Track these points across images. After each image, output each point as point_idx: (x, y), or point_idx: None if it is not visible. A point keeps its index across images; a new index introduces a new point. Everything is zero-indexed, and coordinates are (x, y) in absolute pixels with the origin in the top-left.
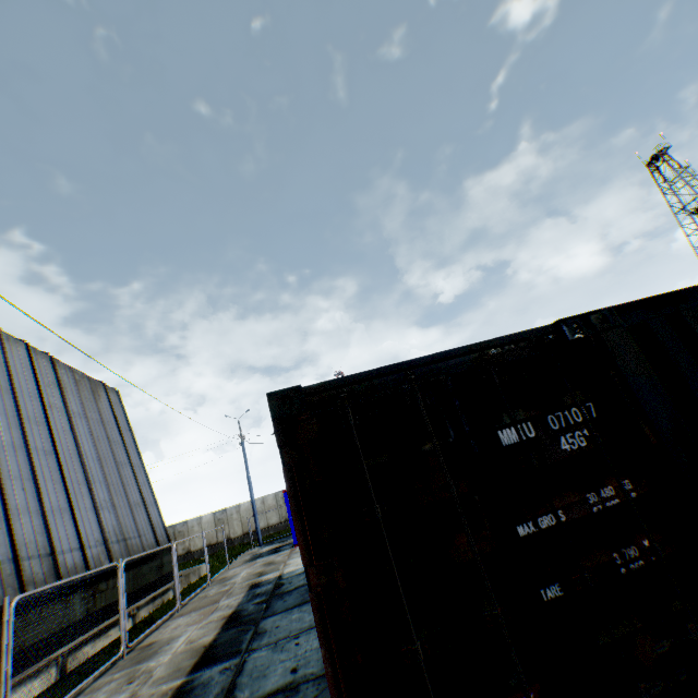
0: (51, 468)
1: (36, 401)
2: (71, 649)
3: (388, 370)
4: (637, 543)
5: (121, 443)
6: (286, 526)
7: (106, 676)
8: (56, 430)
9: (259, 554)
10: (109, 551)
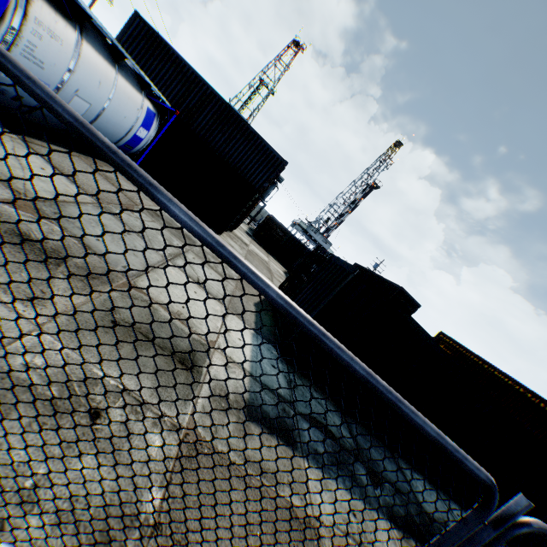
0: None
1: None
2: None
3: None
4: None
5: None
6: None
7: None
8: None
9: None
10: None
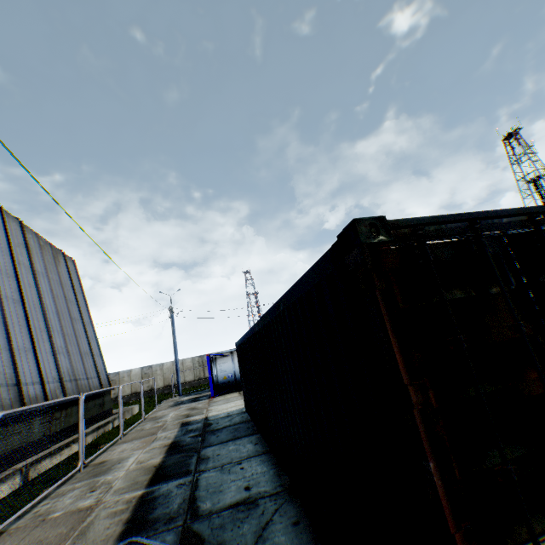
0: (19, 314)
1: (7, 257)
2: (33, 462)
3: (452, 218)
4: None
5: (75, 302)
6: (199, 383)
7: (68, 485)
8: (23, 283)
9: (180, 402)
10: (64, 387)
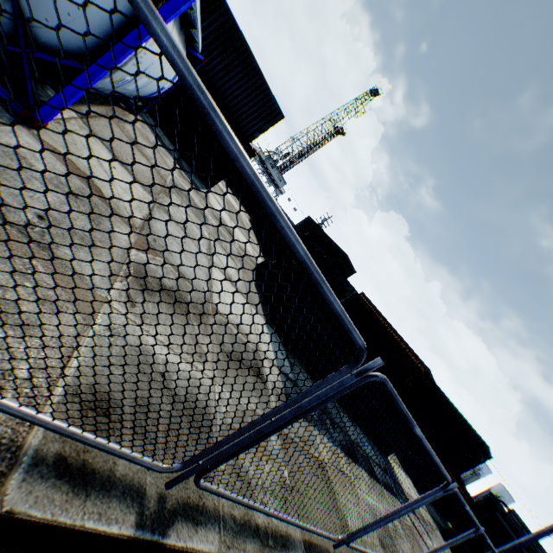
0: None
1: None
2: None
3: None
4: None
5: None
6: None
7: None
8: None
9: None
10: None
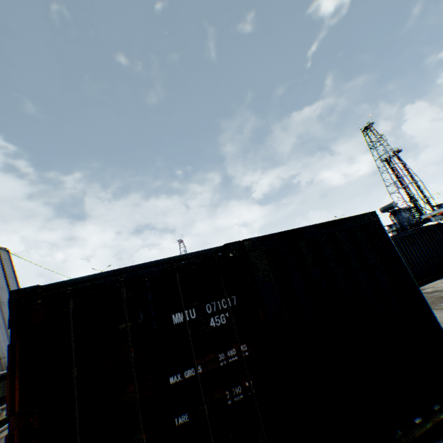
0: None
1: None
2: None
3: (109, 273)
4: (243, 384)
5: (7, 288)
6: None
7: None
8: None
9: None
10: None
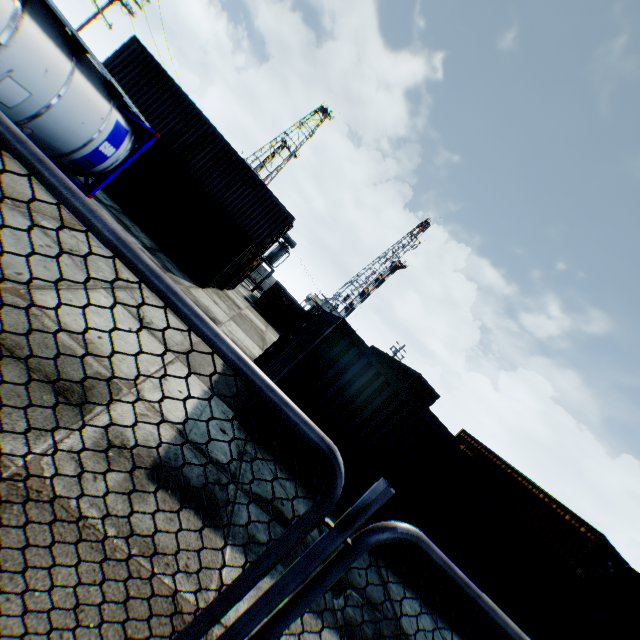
0: None
1: None
2: None
3: None
4: None
5: None
6: None
7: None
8: None
9: None
10: None
